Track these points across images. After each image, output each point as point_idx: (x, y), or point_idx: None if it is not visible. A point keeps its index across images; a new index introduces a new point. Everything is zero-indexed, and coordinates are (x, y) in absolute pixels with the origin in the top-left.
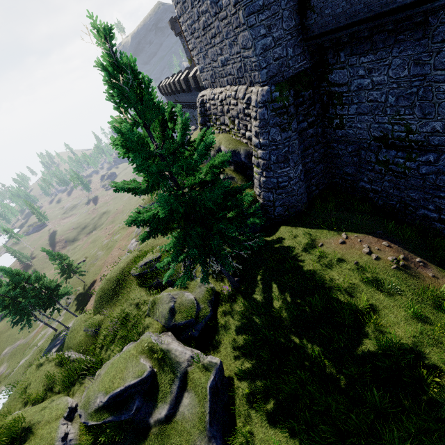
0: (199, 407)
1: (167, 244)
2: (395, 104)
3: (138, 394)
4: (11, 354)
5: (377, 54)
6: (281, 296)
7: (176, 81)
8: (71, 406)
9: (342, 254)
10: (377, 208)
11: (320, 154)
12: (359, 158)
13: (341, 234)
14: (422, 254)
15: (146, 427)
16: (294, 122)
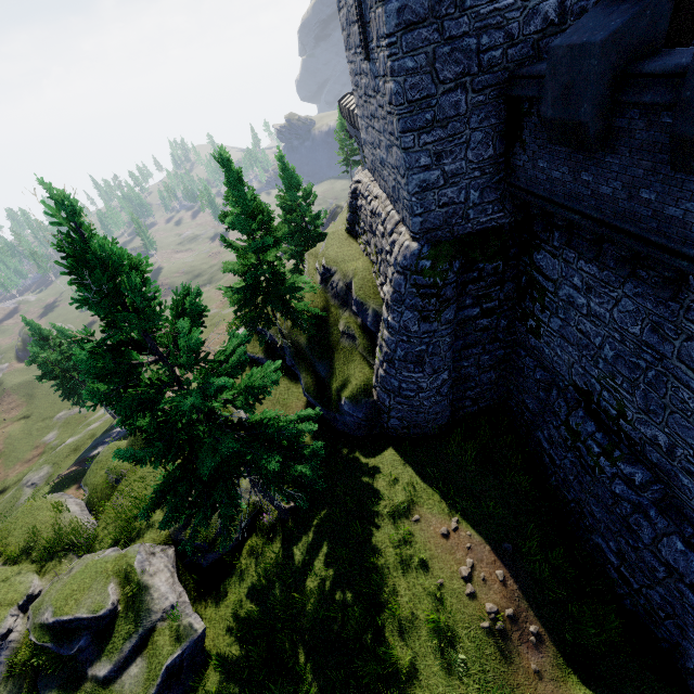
0: (143, 688)
1: (157, 477)
2: (612, 362)
3: (89, 631)
4: (65, 421)
5: (604, 272)
6: (322, 574)
7: (355, 115)
8: (32, 593)
9: (432, 556)
10: (545, 486)
11: (496, 356)
12: (548, 395)
13: (452, 517)
14: (550, 619)
15: (83, 675)
16: (449, 310)
